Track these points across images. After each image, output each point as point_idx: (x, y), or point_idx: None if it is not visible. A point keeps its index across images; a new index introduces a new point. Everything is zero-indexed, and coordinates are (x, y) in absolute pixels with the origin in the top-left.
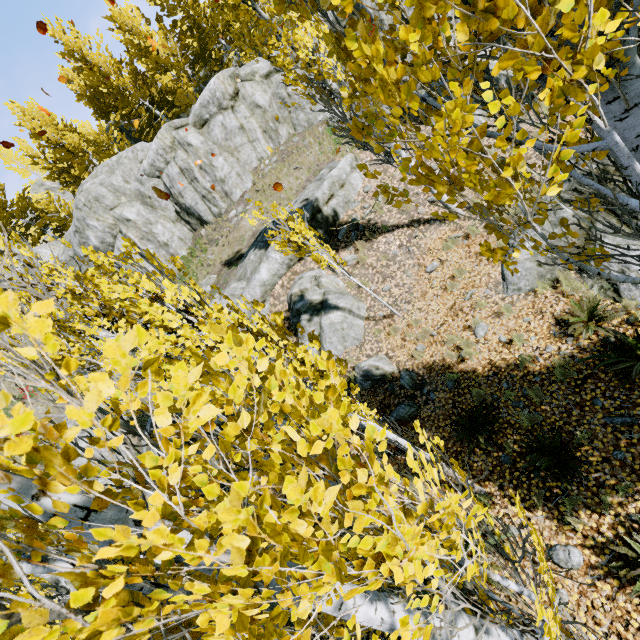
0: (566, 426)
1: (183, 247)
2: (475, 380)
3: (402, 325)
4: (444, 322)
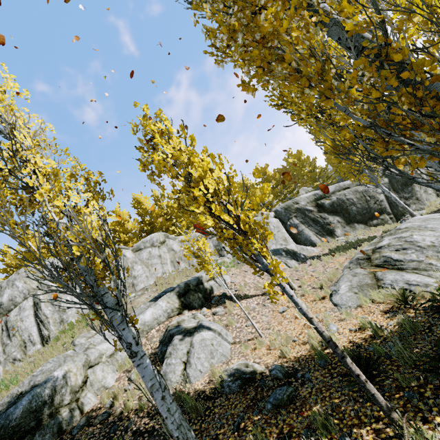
0: None
1: (76, 316)
2: None
3: (266, 341)
4: (301, 332)
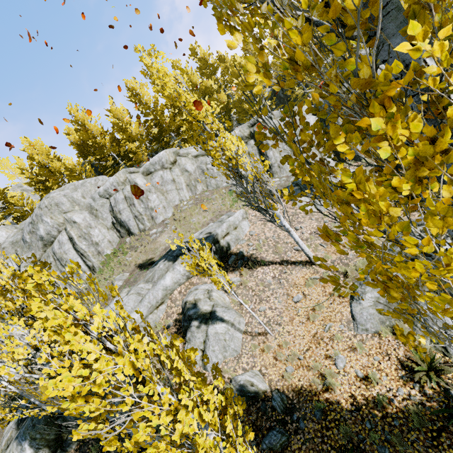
0: None
1: (109, 247)
2: (340, 413)
3: (274, 344)
4: (309, 348)
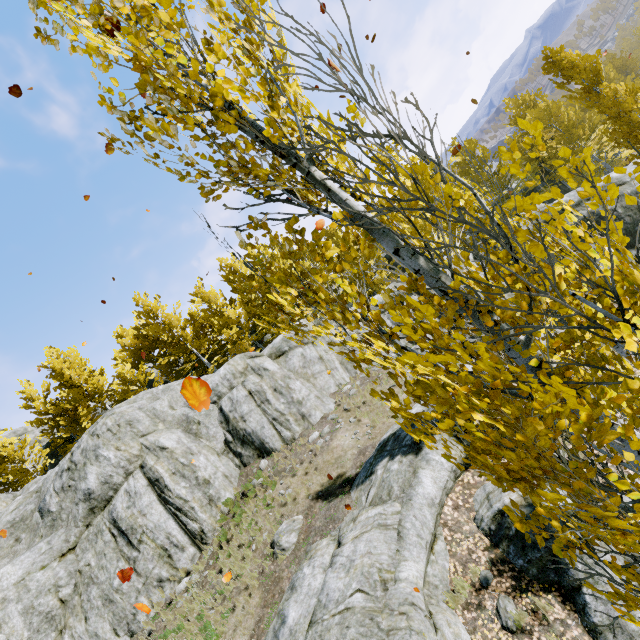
0: None
1: (228, 487)
2: None
3: None
4: None
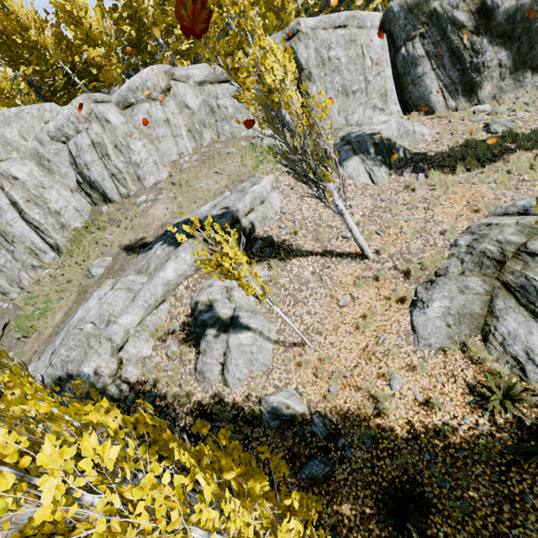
0: (499, 525)
1: (78, 219)
2: (394, 442)
3: (313, 358)
4: (357, 364)
